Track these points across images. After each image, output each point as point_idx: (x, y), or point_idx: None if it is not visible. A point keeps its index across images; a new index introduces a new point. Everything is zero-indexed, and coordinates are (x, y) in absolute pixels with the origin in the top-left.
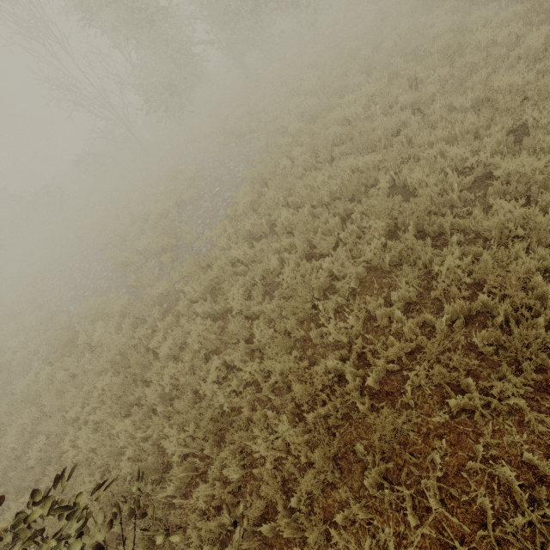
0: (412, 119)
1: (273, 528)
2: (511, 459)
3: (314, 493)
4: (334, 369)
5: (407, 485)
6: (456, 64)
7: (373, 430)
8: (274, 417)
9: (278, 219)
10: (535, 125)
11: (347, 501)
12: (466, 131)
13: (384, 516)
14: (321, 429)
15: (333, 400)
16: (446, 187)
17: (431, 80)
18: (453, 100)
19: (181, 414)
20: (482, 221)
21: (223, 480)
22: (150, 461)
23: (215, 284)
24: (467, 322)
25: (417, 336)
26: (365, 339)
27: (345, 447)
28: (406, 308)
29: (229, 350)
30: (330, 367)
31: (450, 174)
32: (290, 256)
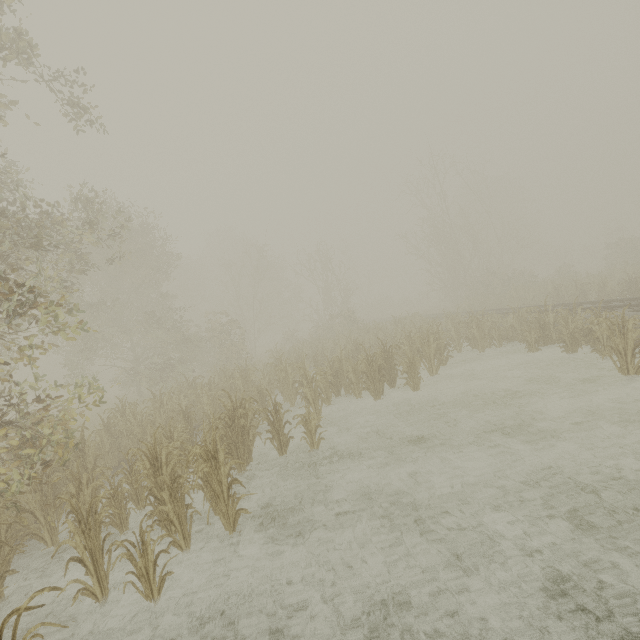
0: None
1: None
2: None
3: None
4: None
5: None
6: None
7: None
8: None
9: None
10: None
11: None
12: None
13: None
14: None
15: None
16: None
17: None
18: None
19: None
20: None
21: None
22: None
23: None
24: None
25: None
26: None
27: None
28: None
29: None
30: None
31: None
32: None
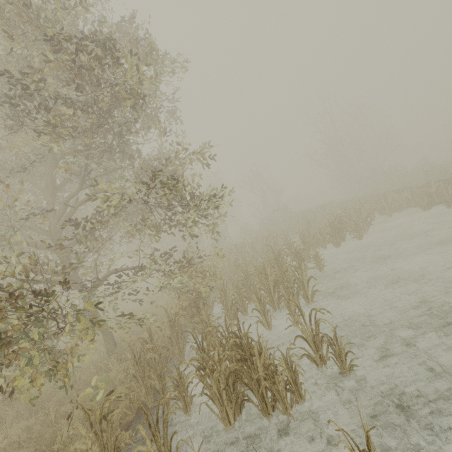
0: None
1: None
2: None
3: None
4: None
5: None
6: None
7: None
8: None
9: None
10: None
11: None
12: None
13: None
14: None
15: None
16: None
17: None
18: None
19: None
20: None
21: None
22: None
23: None
24: None
25: None
26: None
27: None
28: None
29: None
30: None
31: None
32: None
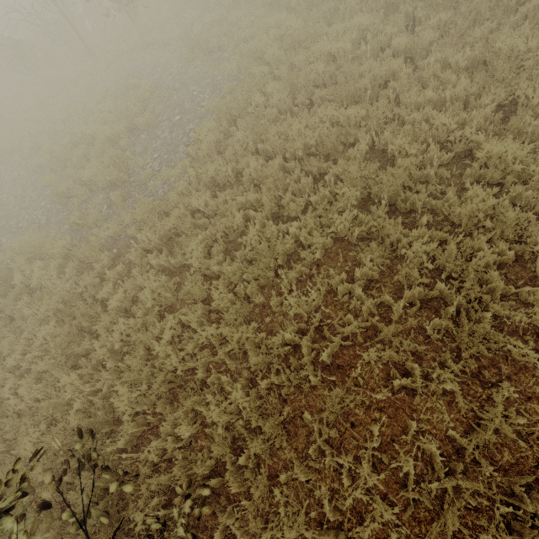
0: (403, 69)
1: (221, 481)
2: (437, 433)
3: (262, 453)
4: (291, 340)
5: (346, 449)
6: (461, 9)
7: (321, 400)
8: (228, 381)
9: (246, 169)
10: (526, 104)
11: (291, 460)
12: (456, 97)
13: (322, 474)
14: (274, 399)
15: (288, 375)
16: (425, 160)
17: (431, 24)
18: (449, 55)
19: (133, 372)
20: (455, 206)
21: (174, 435)
22: (100, 415)
23: (172, 233)
24: (421, 306)
25: (373, 314)
26: (324, 312)
27: (293, 412)
28: (366, 284)
29: (185, 309)
30: (287, 338)
31: (432, 147)
32: (255, 215)
